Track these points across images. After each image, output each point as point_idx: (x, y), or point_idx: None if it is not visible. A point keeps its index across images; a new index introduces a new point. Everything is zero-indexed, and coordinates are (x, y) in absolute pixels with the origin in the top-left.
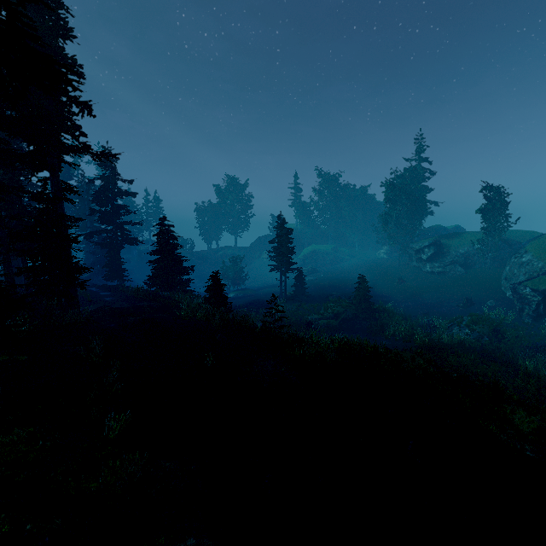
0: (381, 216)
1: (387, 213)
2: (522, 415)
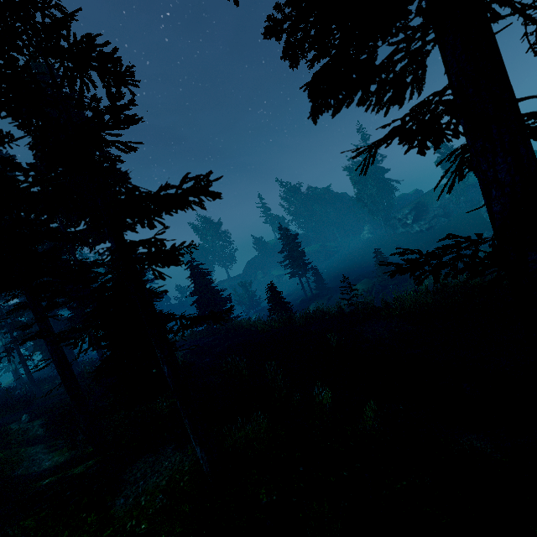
0: (357, 201)
1: (361, 197)
2: None
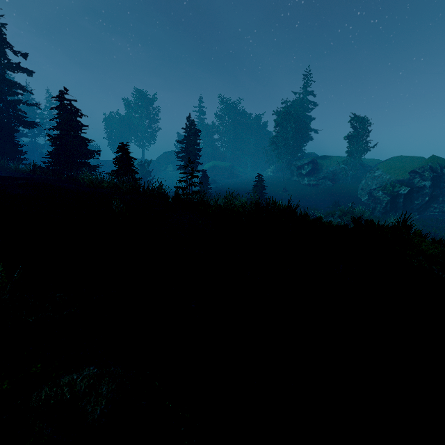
0: (273, 136)
1: (278, 134)
2: (428, 244)
